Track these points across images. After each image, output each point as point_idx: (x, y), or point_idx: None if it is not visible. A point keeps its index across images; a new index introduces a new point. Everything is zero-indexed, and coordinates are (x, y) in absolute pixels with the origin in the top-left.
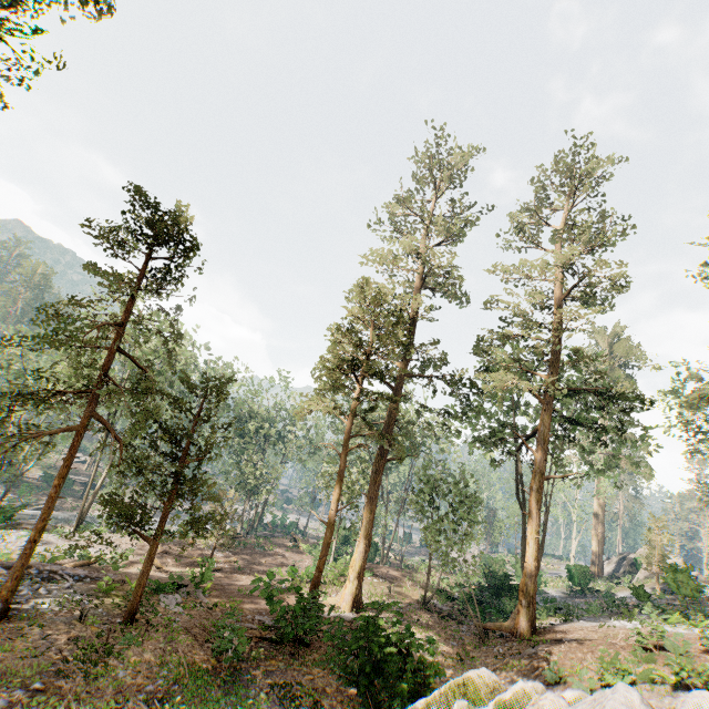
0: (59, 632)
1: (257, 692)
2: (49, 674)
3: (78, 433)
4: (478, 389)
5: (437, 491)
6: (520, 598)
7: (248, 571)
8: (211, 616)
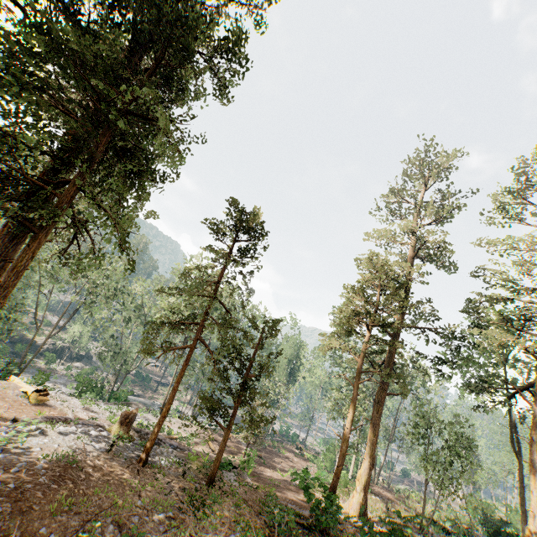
0: (173, 481)
1: None
2: (174, 508)
3: (190, 349)
4: (469, 342)
5: (430, 427)
6: None
7: (271, 466)
8: (257, 494)
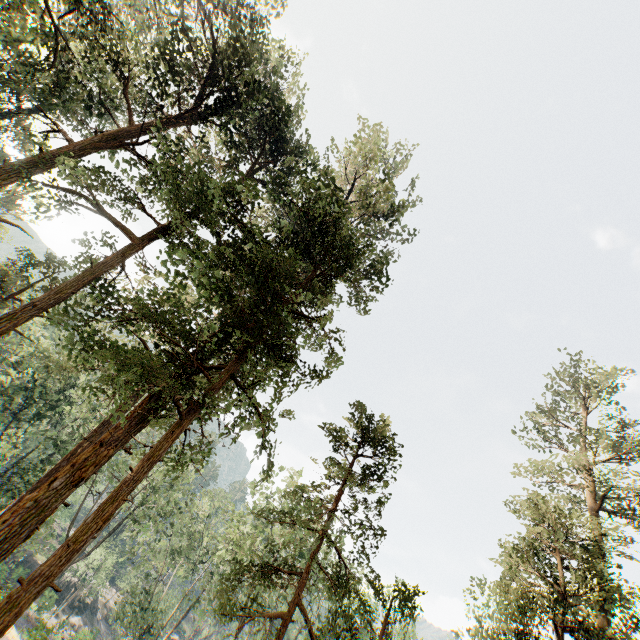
0: None
1: None
2: None
3: (284, 621)
4: None
5: None
6: None
7: None
8: None
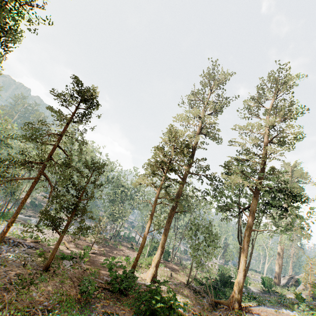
0: (12, 270)
1: (96, 315)
2: (2, 289)
3: (34, 180)
4: (222, 183)
5: (198, 230)
6: (234, 289)
7: (108, 255)
8: (84, 274)
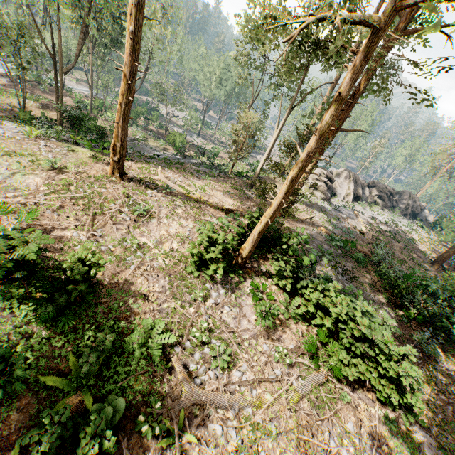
0: None
1: None
2: None
3: None
4: None
5: None
6: None
7: None
8: None
